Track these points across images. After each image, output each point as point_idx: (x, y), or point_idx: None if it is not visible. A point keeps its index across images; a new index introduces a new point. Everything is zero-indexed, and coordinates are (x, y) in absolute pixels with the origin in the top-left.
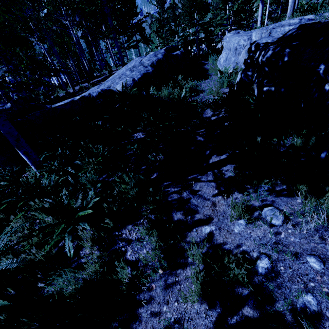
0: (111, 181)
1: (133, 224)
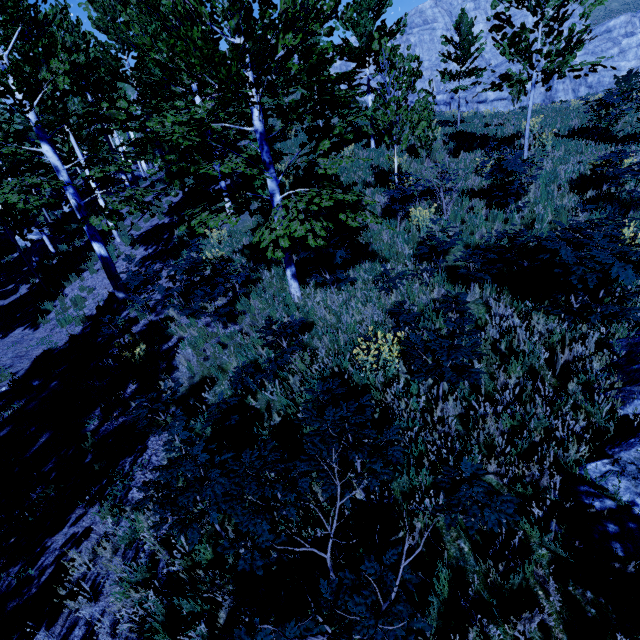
0: None
1: None
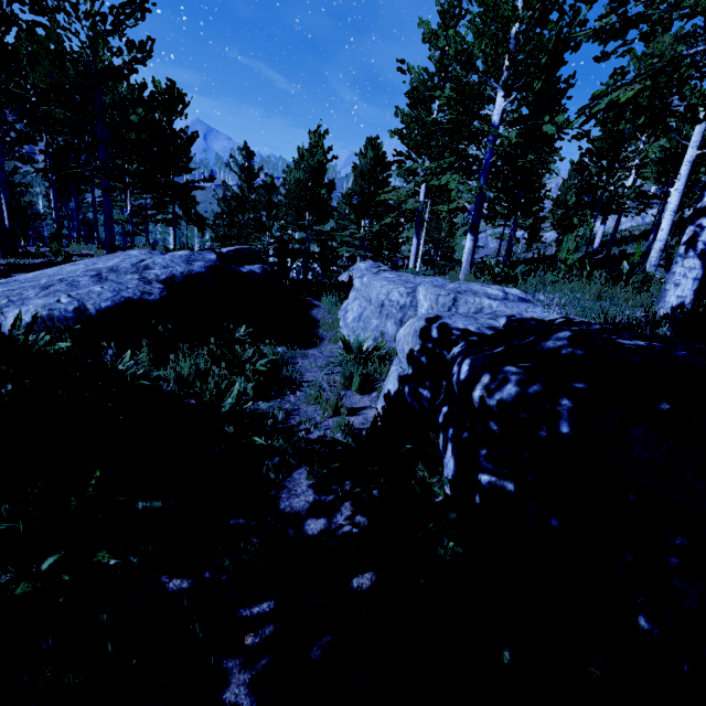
0: None
1: None
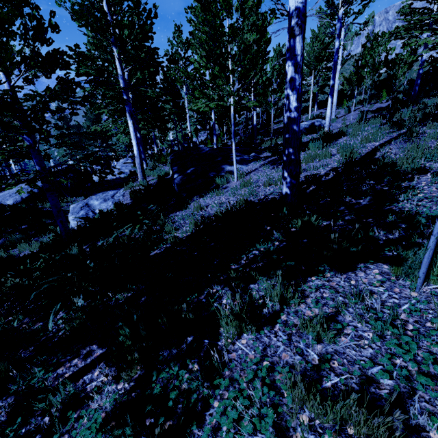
0: (4, 243)
1: (16, 249)
